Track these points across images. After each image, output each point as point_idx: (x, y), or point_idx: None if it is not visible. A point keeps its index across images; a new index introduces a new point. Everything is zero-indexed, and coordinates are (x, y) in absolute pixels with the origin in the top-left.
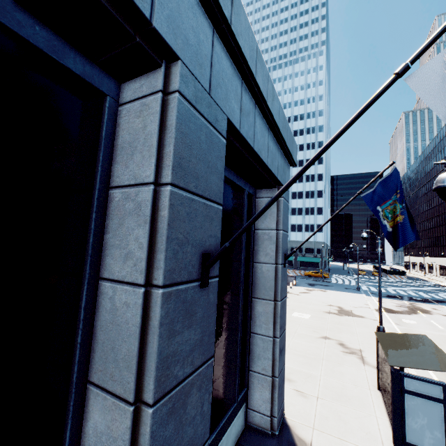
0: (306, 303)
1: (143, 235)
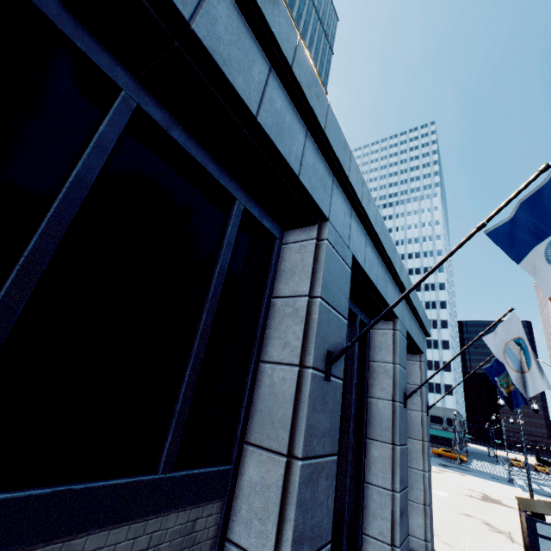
0: (441, 482)
1: (390, 382)
